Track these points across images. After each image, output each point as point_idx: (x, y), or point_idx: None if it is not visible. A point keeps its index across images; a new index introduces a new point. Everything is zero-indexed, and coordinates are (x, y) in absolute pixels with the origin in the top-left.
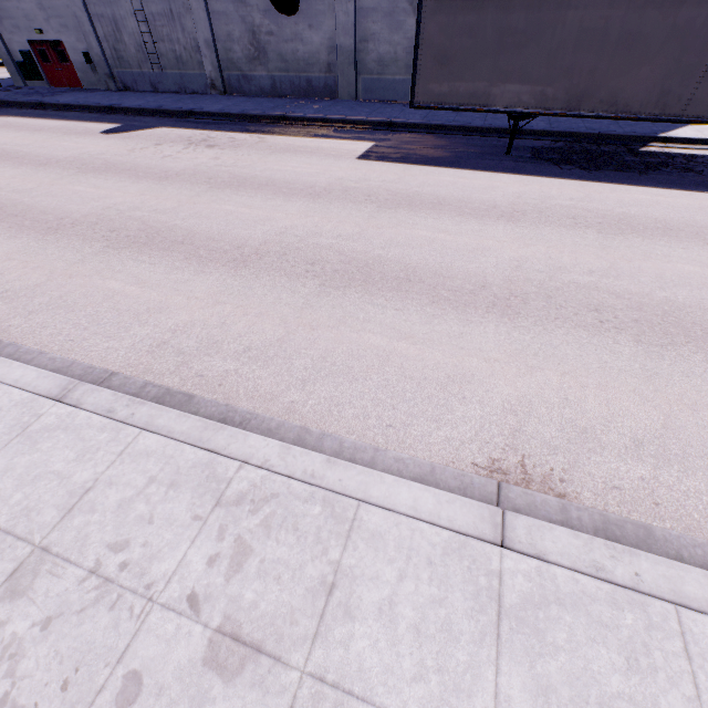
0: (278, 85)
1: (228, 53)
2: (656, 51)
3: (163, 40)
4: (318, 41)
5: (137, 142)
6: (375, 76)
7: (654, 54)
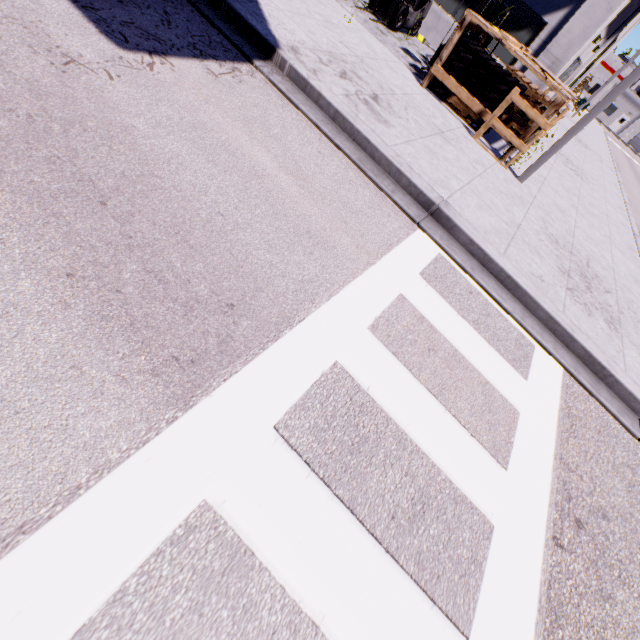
0: None
1: None
2: None
3: None
4: None
5: None
6: None
7: None
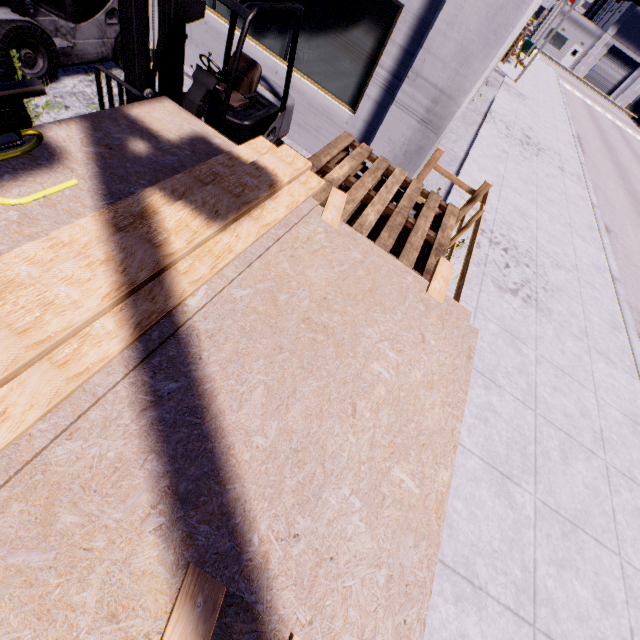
0: None
1: None
2: None
3: None
4: None
5: None
6: None
7: None
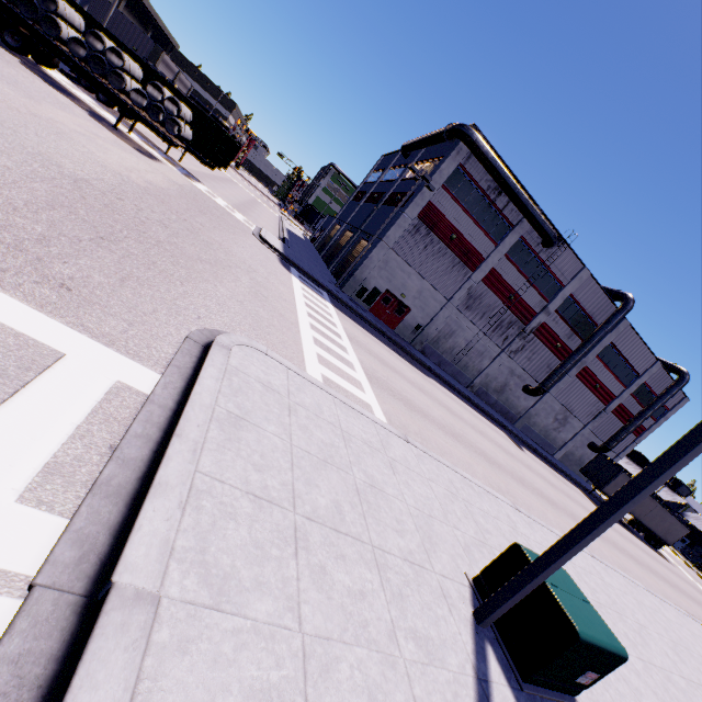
0: (496, 404)
1: (489, 381)
2: (644, 506)
3: (467, 356)
4: (523, 404)
5: (545, 469)
6: (529, 425)
7: (644, 506)
